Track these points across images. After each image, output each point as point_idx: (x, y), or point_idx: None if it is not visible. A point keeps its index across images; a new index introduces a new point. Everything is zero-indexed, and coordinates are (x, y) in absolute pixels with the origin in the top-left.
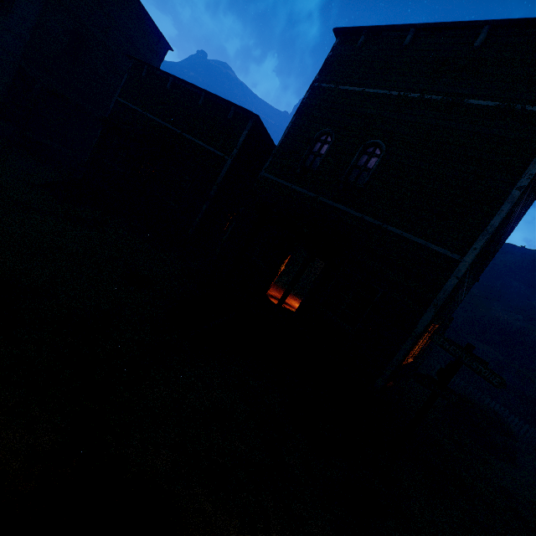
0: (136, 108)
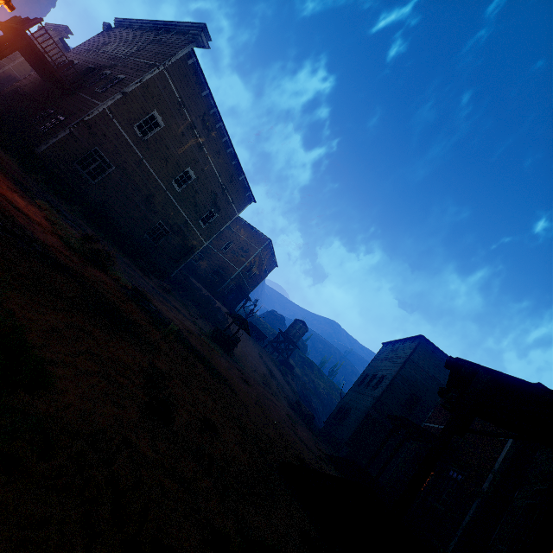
0: (434, 425)
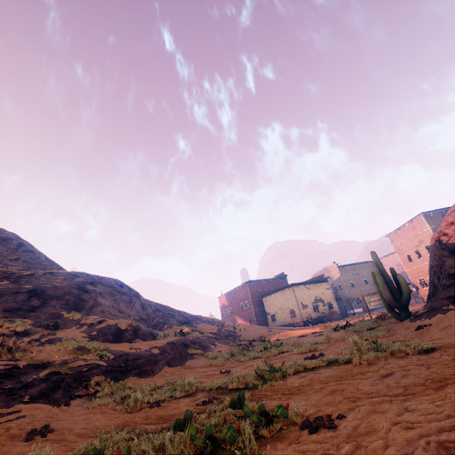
0: None
